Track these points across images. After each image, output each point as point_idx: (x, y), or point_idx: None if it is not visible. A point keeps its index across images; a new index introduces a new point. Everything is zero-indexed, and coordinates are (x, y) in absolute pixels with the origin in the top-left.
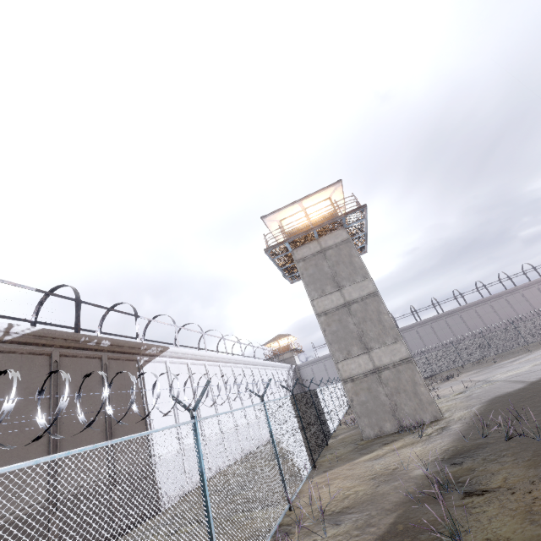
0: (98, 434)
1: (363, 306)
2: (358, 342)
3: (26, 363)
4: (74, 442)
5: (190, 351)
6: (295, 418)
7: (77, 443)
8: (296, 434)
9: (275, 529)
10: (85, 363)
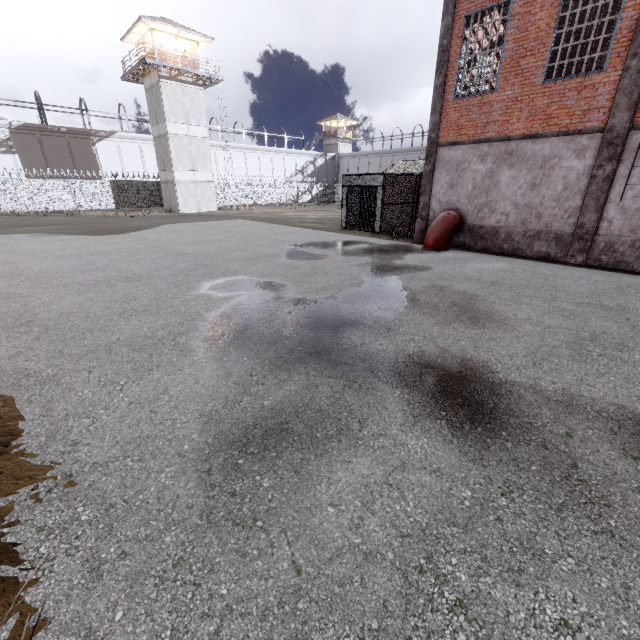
0: (71, 171)
1: (163, 141)
2: (163, 164)
3: (27, 138)
4: (59, 172)
5: (140, 135)
6: (110, 190)
7: (60, 173)
8: (105, 195)
9: (58, 210)
10: (57, 140)
